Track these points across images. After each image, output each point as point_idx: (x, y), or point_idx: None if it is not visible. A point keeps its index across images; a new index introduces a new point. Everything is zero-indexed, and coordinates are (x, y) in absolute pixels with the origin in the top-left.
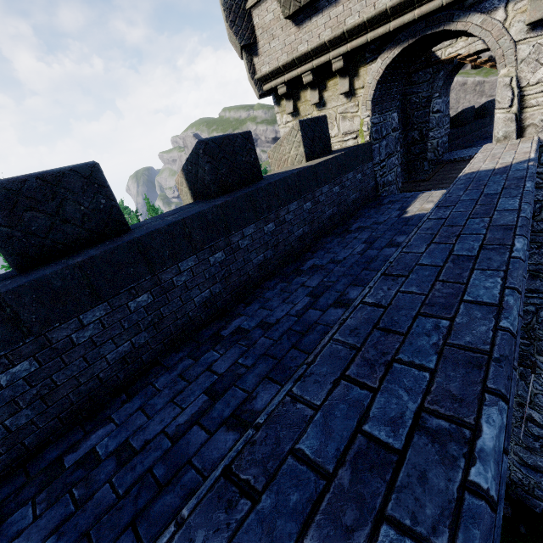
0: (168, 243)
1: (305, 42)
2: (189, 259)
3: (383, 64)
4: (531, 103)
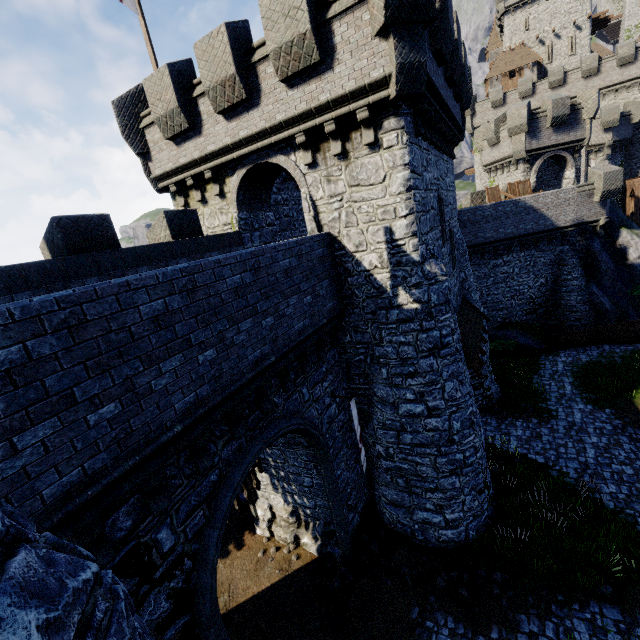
0: (4, 279)
1: (184, 157)
2: (24, 293)
3: (238, 178)
4: (321, 211)
